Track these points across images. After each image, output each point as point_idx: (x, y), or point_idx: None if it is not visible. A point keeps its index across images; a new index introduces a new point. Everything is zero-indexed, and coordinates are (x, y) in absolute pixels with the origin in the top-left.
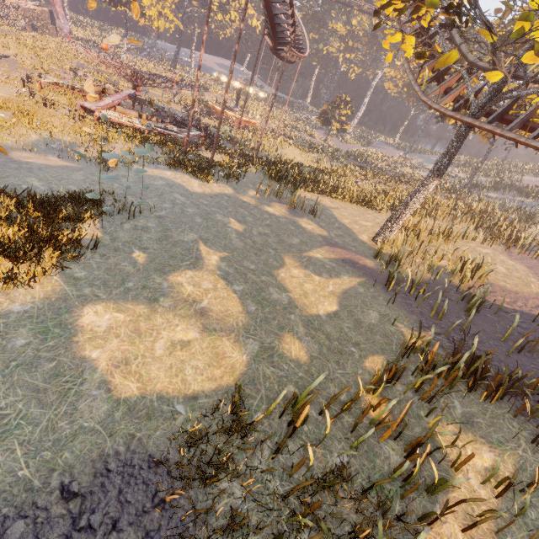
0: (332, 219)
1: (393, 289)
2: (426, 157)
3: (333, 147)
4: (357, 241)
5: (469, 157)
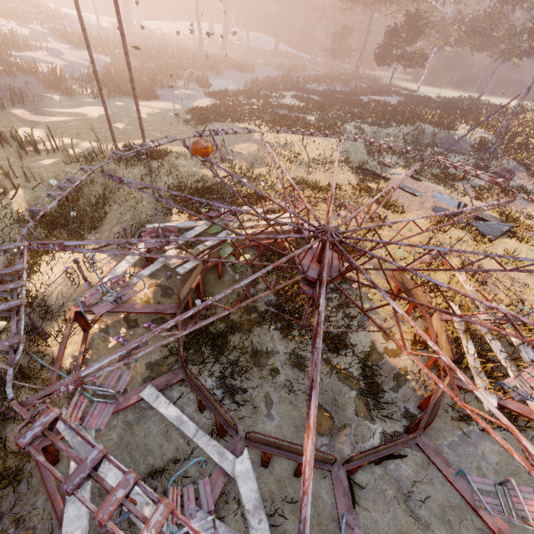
0: None
1: (31, 103)
2: None
3: None
4: None
5: None
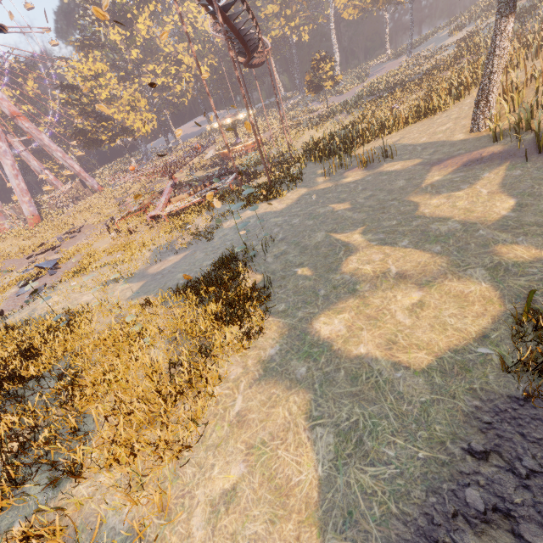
0: (408, 148)
1: None
2: (434, 40)
3: (339, 104)
4: (456, 144)
5: (481, 0)
